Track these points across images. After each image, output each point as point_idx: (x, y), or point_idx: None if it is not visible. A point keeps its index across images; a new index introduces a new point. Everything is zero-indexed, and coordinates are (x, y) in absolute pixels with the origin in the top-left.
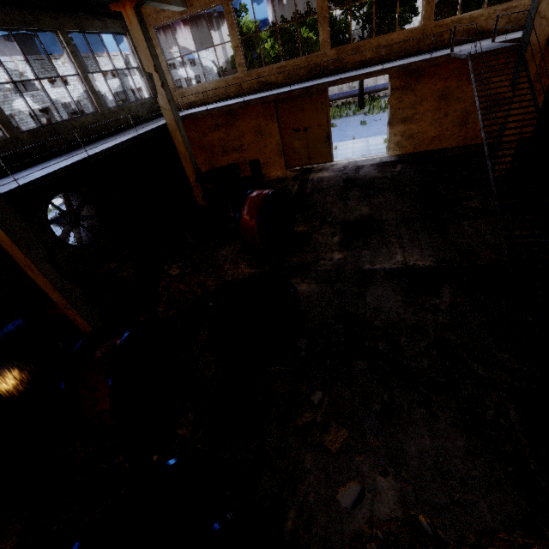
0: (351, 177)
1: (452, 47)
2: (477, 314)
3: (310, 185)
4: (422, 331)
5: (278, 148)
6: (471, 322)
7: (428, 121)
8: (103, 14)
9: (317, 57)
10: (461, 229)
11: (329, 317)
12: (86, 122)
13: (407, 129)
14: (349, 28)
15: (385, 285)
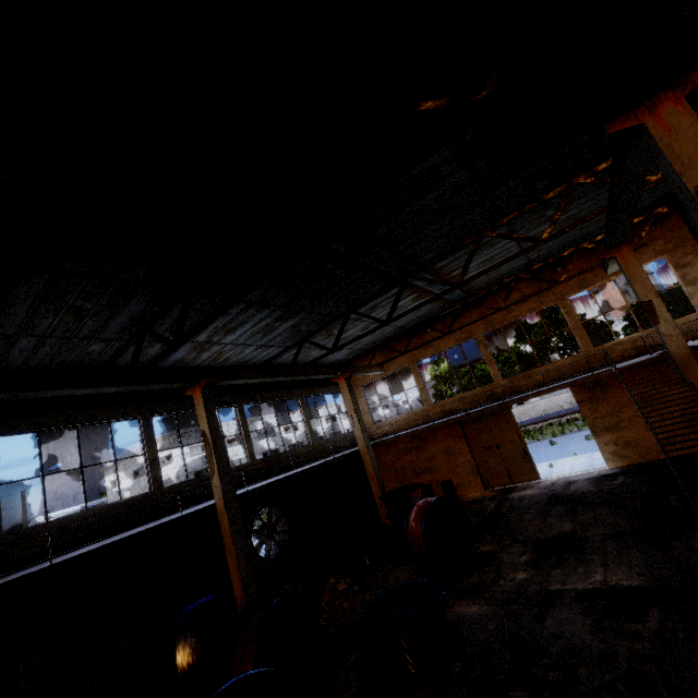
0: (557, 493)
1: (610, 364)
2: (693, 643)
3: (507, 504)
4: (610, 661)
5: (471, 467)
6: (682, 652)
7: (641, 426)
8: (328, 383)
9: (492, 387)
10: (690, 543)
11: (495, 641)
12: (300, 451)
13: (617, 436)
14: (543, 357)
15: (573, 606)
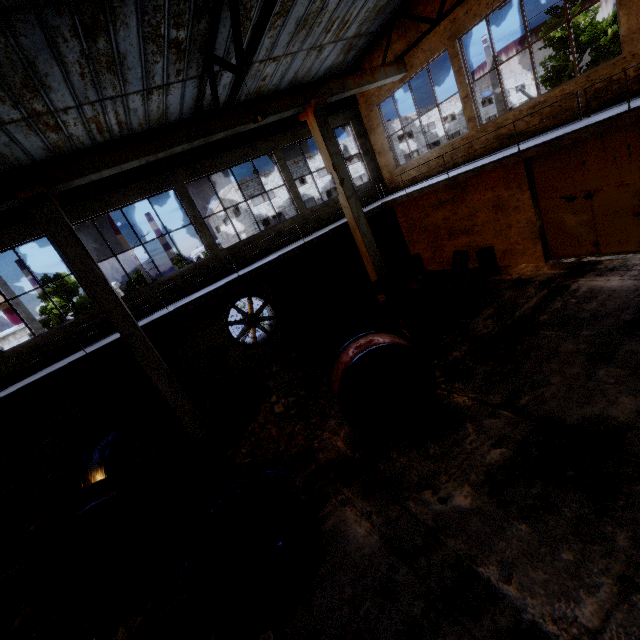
0: None
1: None
2: None
3: (557, 304)
4: None
5: (530, 229)
6: None
7: None
8: None
9: (613, 67)
10: None
11: (330, 632)
12: (282, 228)
13: None
14: None
15: None
